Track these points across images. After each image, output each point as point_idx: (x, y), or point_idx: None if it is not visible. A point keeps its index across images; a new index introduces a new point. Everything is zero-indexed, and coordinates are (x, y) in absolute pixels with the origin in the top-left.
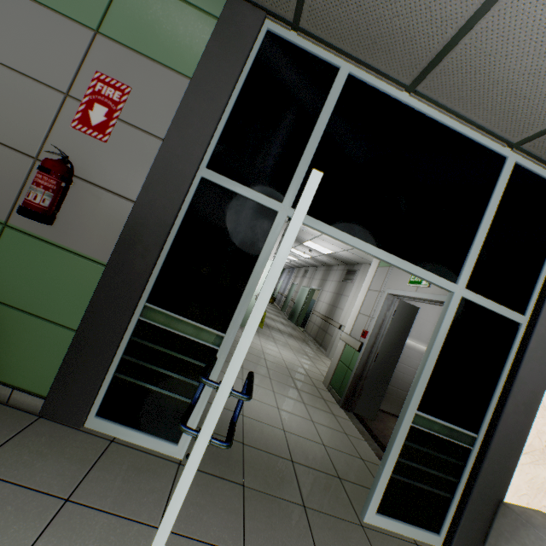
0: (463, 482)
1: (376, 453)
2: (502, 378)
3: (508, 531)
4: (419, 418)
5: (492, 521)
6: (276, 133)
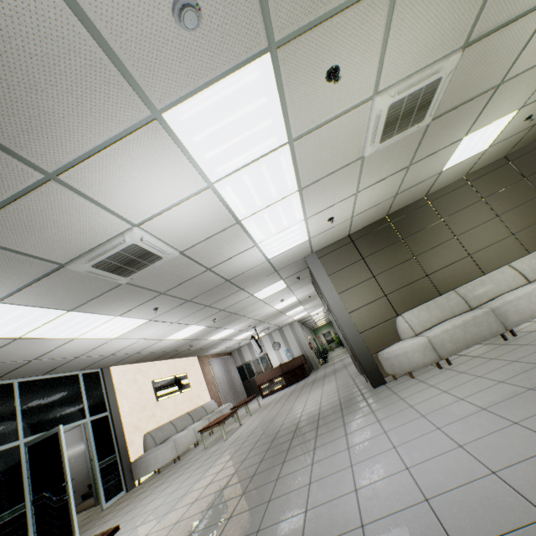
0: (121, 469)
1: (90, 508)
2: (113, 432)
3: (136, 467)
4: (100, 464)
5: (132, 470)
6: (3, 419)
